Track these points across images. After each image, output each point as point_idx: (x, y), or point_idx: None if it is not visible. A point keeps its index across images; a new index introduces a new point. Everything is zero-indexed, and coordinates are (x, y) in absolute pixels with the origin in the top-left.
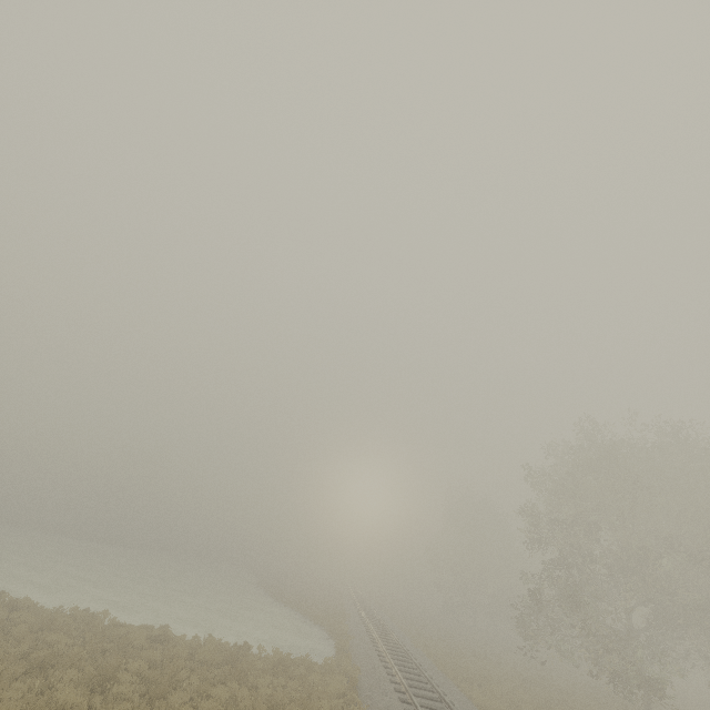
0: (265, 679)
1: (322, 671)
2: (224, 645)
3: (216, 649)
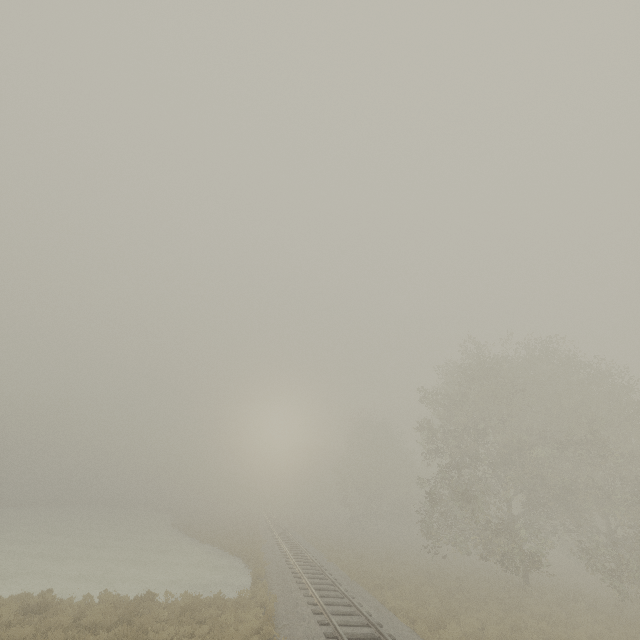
0: (168, 632)
1: (236, 607)
2: (123, 599)
3: (110, 608)
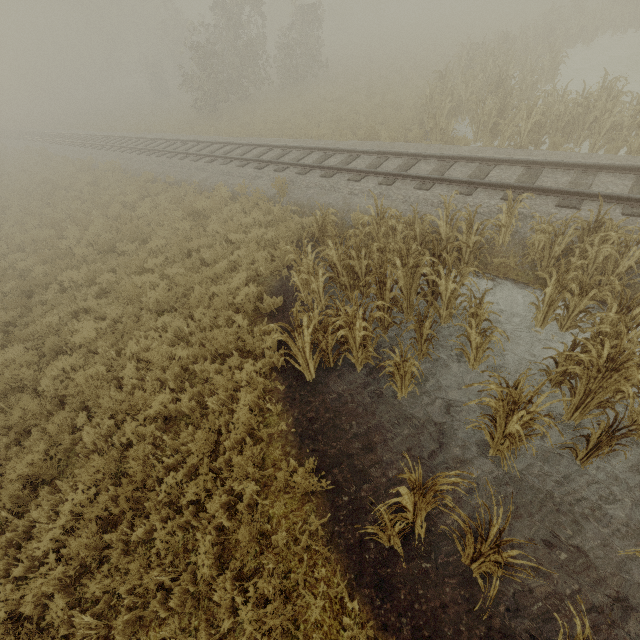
0: None
1: None
2: None
3: None
